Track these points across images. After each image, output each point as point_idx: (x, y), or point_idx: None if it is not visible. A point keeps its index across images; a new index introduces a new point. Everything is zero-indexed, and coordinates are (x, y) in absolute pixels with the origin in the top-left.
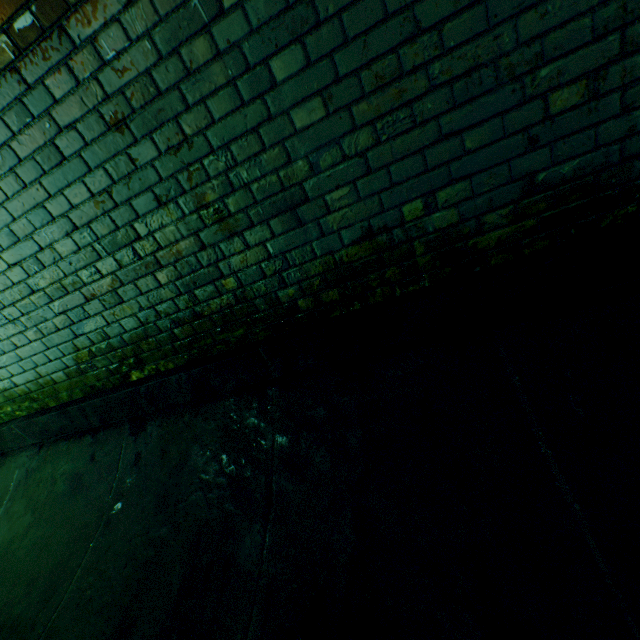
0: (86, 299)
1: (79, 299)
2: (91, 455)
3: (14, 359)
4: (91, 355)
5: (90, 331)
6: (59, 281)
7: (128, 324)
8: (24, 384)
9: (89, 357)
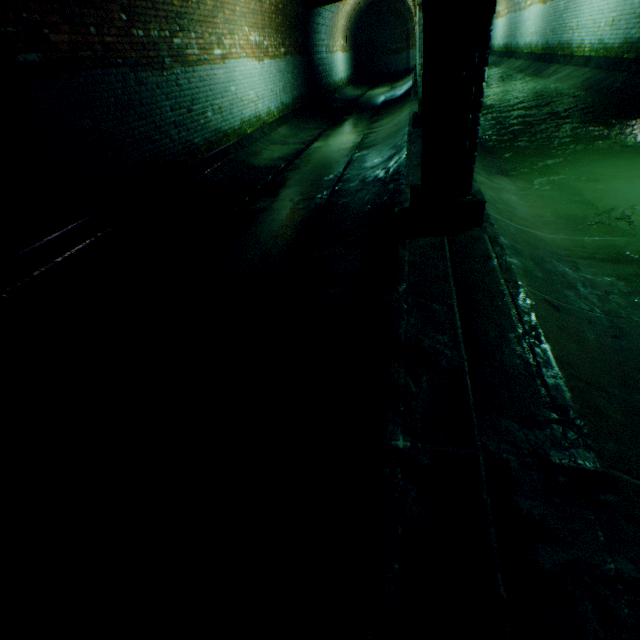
0: (637, 23)
1: (637, 22)
2: (595, 75)
3: (615, 34)
4: (624, 43)
5: (630, 34)
6: (639, 14)
7: (636, 37)
8: (609, 45)
9: (623, 44)
